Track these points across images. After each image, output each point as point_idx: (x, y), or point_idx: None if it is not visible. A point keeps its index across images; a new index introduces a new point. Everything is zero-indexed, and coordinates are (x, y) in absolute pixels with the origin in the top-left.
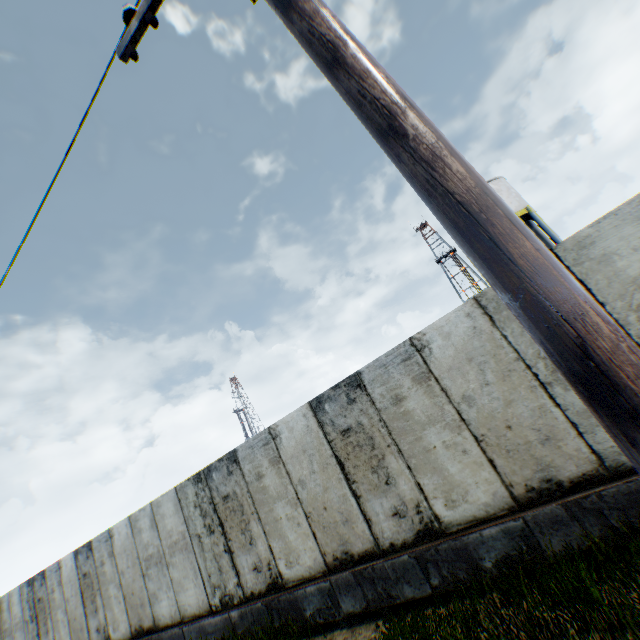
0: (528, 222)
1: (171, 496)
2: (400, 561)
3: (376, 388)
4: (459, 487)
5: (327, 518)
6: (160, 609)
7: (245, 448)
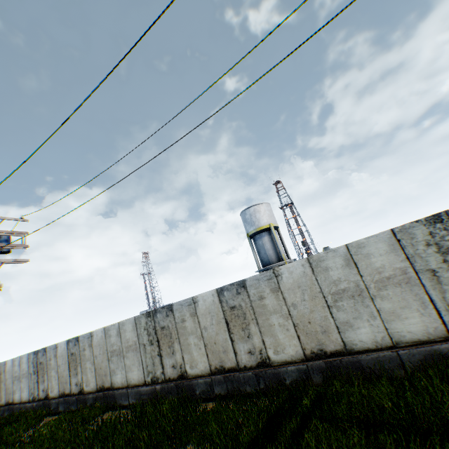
0: (270, 231)
1: (27, 356)
2: (74, 398)
3: (81, 343)
4: (89, 381)
5: (63, 380)
6: (16, 396)
7: (49, 347)
